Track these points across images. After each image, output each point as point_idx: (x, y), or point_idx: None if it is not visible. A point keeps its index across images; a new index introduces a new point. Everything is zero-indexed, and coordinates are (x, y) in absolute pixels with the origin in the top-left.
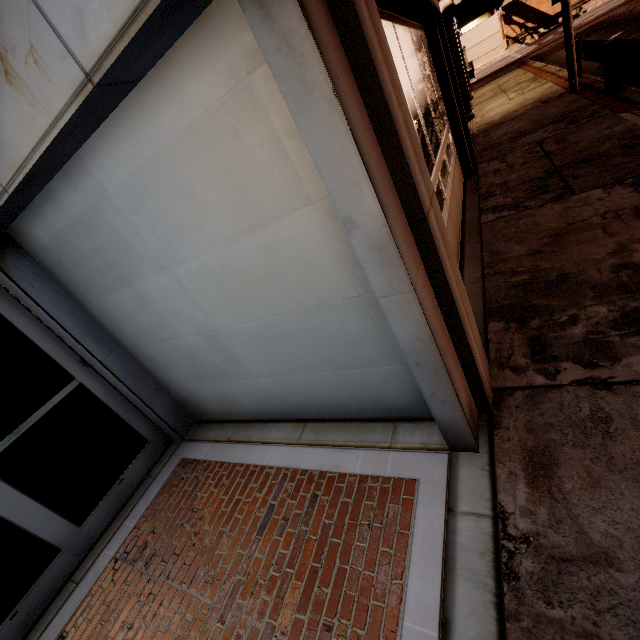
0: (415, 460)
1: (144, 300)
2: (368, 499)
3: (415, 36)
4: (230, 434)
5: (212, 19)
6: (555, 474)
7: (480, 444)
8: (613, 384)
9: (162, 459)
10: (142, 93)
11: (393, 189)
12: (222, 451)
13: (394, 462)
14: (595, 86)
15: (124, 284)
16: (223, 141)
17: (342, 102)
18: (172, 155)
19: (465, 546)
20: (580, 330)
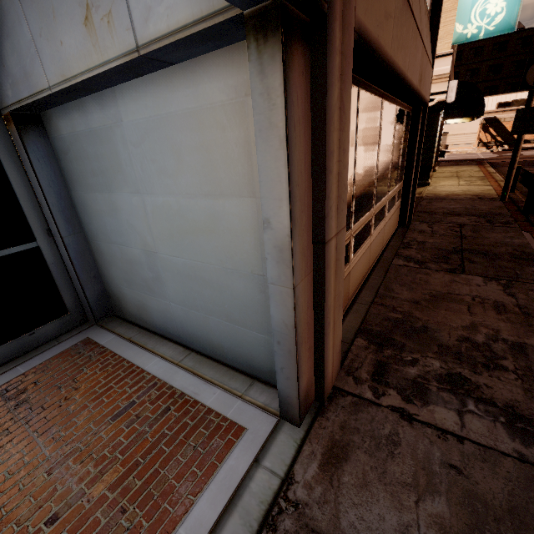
0: (253, 414)
1: (115, 208)
2: (204, 428)
3: (400, 113)
4: (133, 335)
5: (236, 51)
6: (342, 466)
7: (303, 422)
8: (415, 420)
9: (73, 331)
10: (173, 72)
11: (310, 214)
12: (120, 345)
13: (237, 408)
14: (518, 204)
15: (106, 190)
16: (213, 128)
17: (290, 145)
18: (176, 120)
19: (252, 492)
20: (414, 371)
